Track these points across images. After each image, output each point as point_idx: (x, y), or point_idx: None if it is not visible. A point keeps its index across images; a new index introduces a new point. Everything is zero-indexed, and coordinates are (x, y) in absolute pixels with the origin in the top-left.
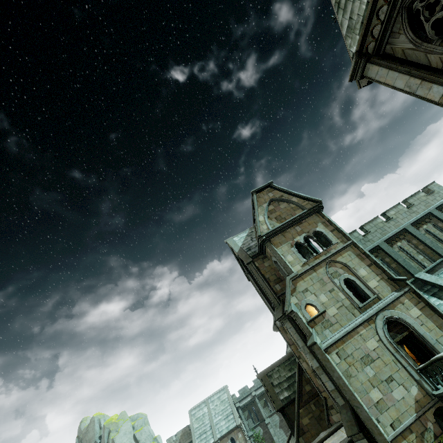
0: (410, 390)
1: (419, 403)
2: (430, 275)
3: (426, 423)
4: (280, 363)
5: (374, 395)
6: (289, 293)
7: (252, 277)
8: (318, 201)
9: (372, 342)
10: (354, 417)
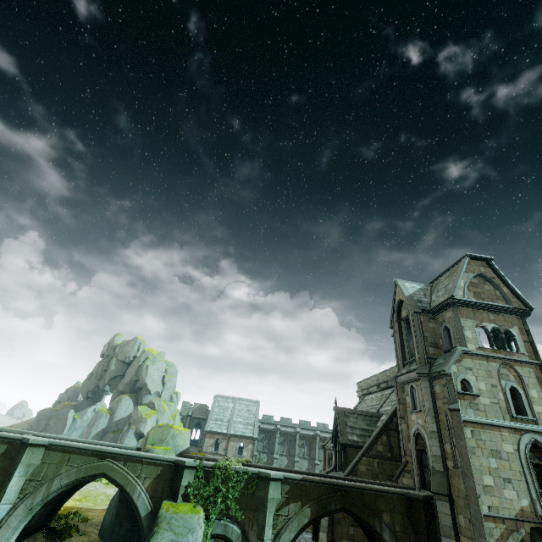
0: (521, 499)
1: (523, 512)
2: None
3: (519, 528)
4: (361, 414)
5: (486, 479)
6: (454, 360)
7: (399, 327)
8: (529, 307)
9: (509, 446)
10: (448, 484)
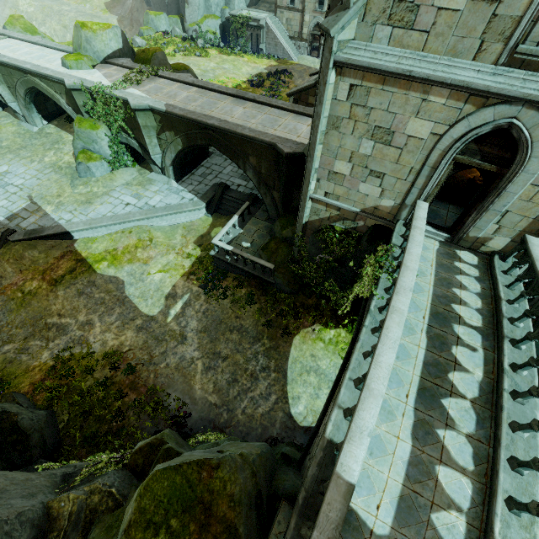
0: (383, 199)
1: (375, 210)
2: None
3: (358, 220)
4: None
5: (340, 166)
6: None
7: None
8: None
9: (424, 127)
10: None
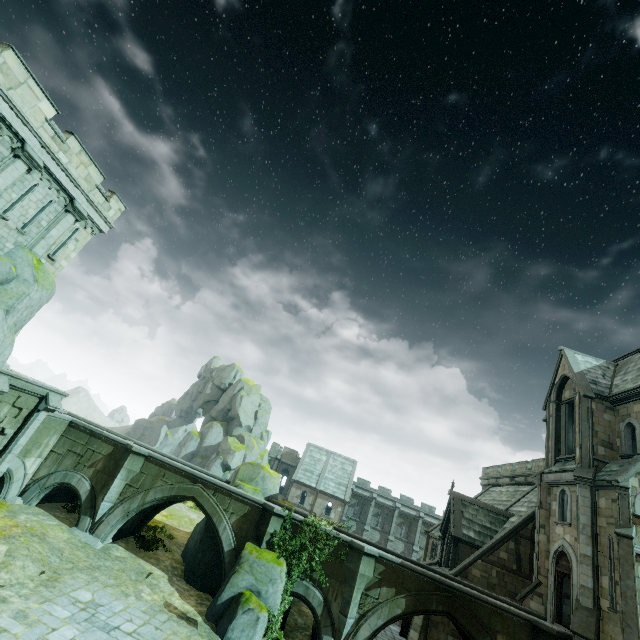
0: None
1: None
2: None
3: None
4: (485, 507)
5: None
6: (636, 470)
7: (557, 411)
8: None
9: None
10: (598, 627)
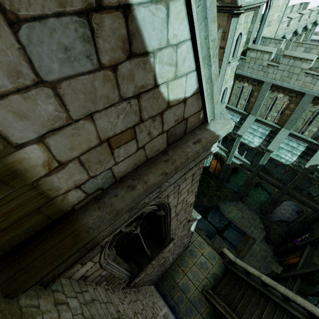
0: None
1: None
2: (251, 123)
3: None
4: None
5: None
6: None
7: None
8: (235, 3)
9: None
10: None
